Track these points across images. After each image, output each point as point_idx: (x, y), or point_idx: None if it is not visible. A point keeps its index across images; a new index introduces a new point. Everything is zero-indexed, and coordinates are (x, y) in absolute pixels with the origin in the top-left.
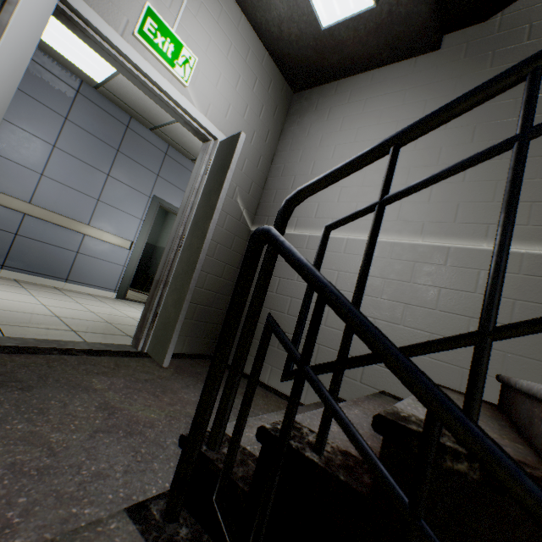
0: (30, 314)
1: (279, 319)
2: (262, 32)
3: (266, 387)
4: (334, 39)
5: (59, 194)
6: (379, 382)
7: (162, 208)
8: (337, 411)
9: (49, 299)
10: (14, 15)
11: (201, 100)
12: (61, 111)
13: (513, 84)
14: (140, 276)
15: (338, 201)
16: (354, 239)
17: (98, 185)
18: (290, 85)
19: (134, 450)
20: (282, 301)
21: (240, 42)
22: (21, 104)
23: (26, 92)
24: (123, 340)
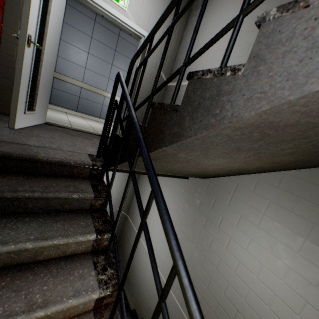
0: (82, 125)
1: None
2: None
3: None
4: None
5: (93, 77)
6: None
7: None
8: (119, 119)
9: (91, 123)
10: (52, 5)
11: (134, 16)
12: (89, 34)
13: (177, 0)
14: None
15: (205, 62)
16: None
17: (108, 71)
18: None
19: (96, 150)
20: None
21: None
22: (74, 34)
23: (75, 27)
24: None
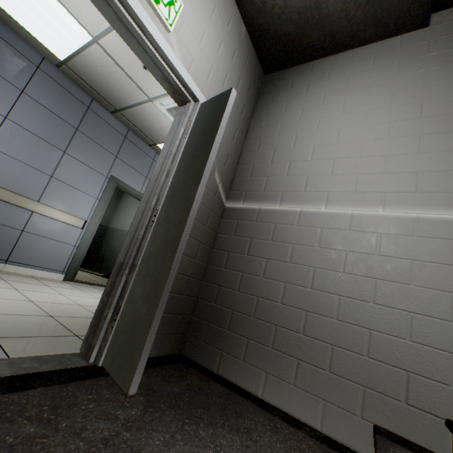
0: None
1: (271, 310)
2: (243, 3)
3: (264, 405)
4: (319, 13)
5: (7, 167)
6: (438, 404)
7: (115, 192)
8: None
9: None
10: None
11: (183, 53)
12: (17, 83)
13: None
14: (90, 256)
15: (332, 172)
16: (361, 213)
17: (53, 162)
18: (262, 65)
19: None
20: (273, 287)
21: (223, 8)
22: None
23: None
24: (68, 344)
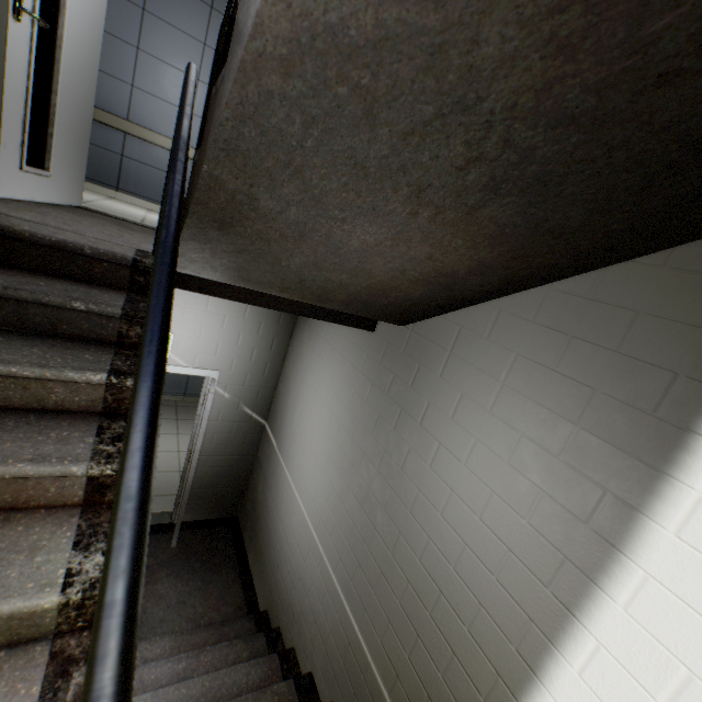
0: None
1: None
2: None
3: None
4: None
5: None
6: None
7: None
8: None
9: None
10: None
11: None
12: (199, 37)
13: None
14: None
15: None
16: None
17: None
18: None
19: None
20: None
21: None
22: (166, 38)
23: (169, 22)
24: None
